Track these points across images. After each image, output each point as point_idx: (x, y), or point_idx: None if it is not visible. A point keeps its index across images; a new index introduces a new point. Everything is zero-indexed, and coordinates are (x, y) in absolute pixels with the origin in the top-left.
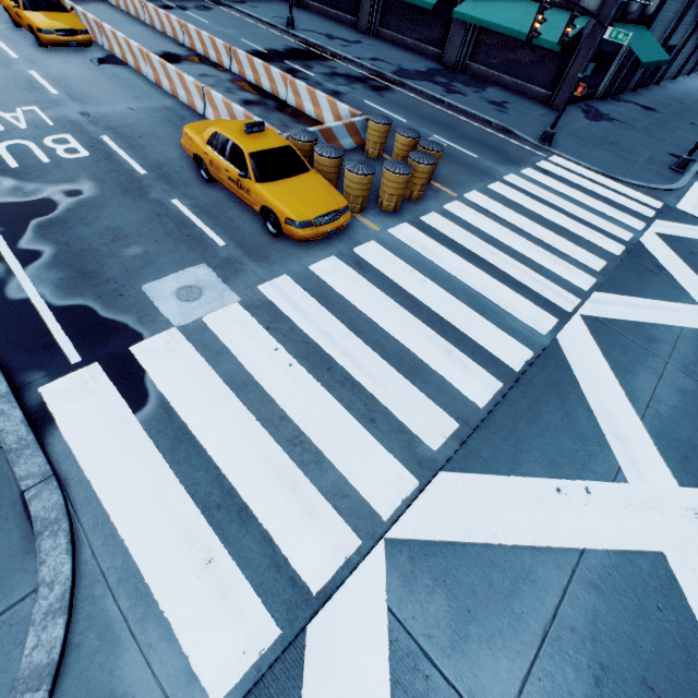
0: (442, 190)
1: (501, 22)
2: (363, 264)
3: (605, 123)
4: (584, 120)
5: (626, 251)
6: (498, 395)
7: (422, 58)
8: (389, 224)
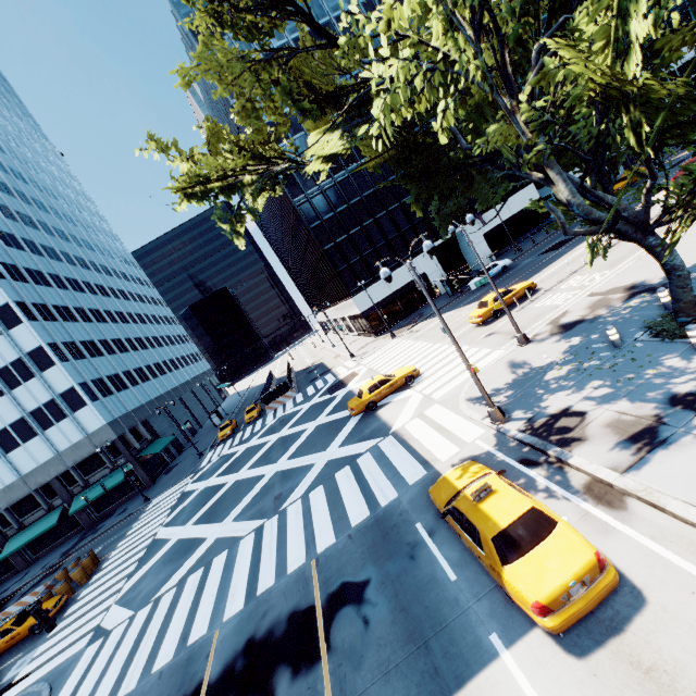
0: (106, 556)
1: (94, 496)
2: (84, 596)
3: (175, 468)
4: (165, 477)
5: (179, 499)
6: (139, 563)
7: (74, 537)
8: (89, 582)
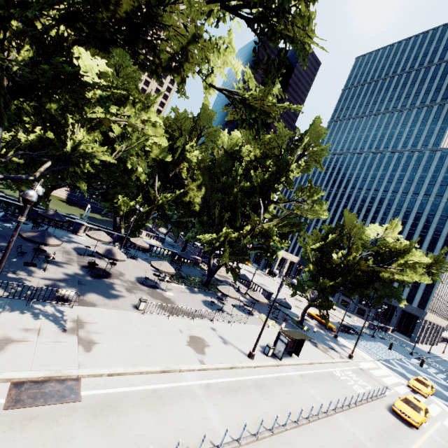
0: None
1: None
2: None
3: None
4: None
5: None
6: None
7: None
8: None
